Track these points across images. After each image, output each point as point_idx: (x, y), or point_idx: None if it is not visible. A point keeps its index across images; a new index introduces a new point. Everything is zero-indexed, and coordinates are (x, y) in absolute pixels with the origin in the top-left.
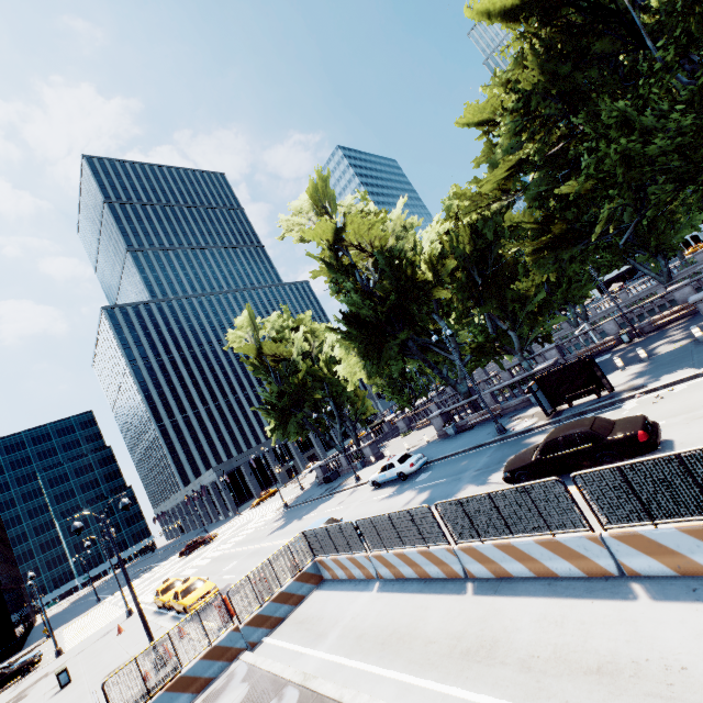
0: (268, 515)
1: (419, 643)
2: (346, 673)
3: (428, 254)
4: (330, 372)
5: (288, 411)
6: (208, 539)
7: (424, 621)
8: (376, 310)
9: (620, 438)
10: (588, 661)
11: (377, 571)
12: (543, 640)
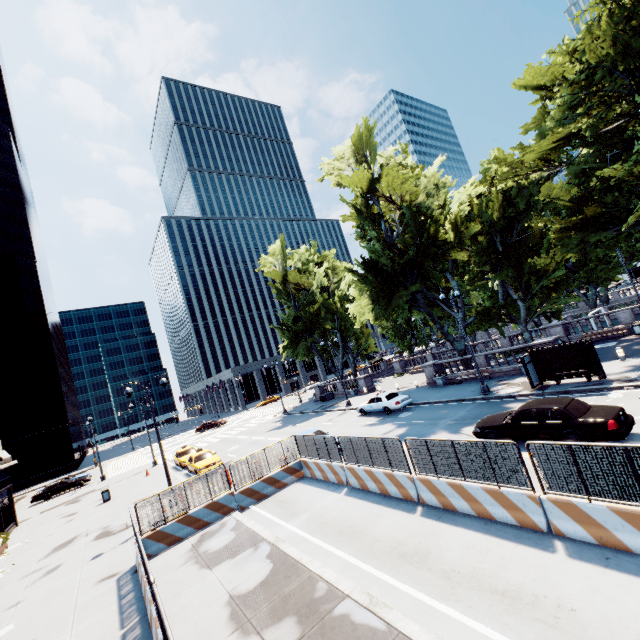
0: (269, 416)
1: (368, 538)
2: (308, 545)
3: (455, 214)
4: (342, 308)
5: (300, 334)
6: (219, 424)
7: (376, 524)
8: (393, 260)
9: (589, 422)
10: (497, 585)
11: (347, 480)
12: (466, 562)
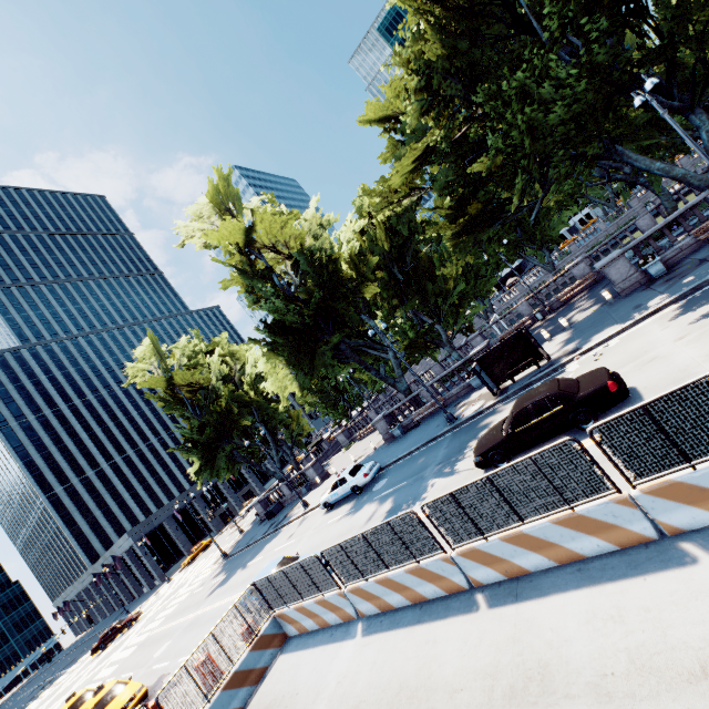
0: (204, 572)
1: (440, 696)
2: None
3: (348, 253)
4: (257, 395)
5: (213, 446)
6: (129, 622)
7: (437, 661)
8: (302, 314)
9: (591, 393)
10: (683, 663)
11: (356, 609)
12: (608, 648)
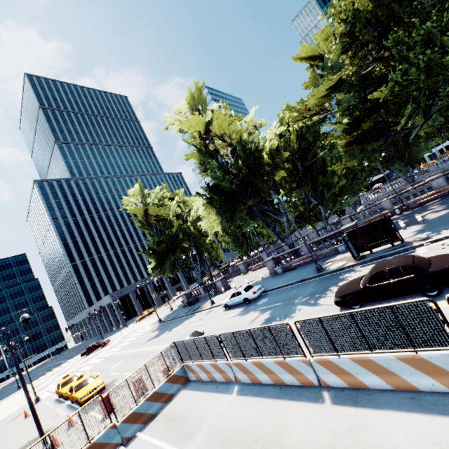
0: (147, 327)
1: None
2: None
3: (268, 148)
4: (195, 230)
5: (164, 255)
6: (103, 344)
7: (287, 429)
8: (232, 182)
9: (441, 270)
10: None
11: (236, 376)
12: None
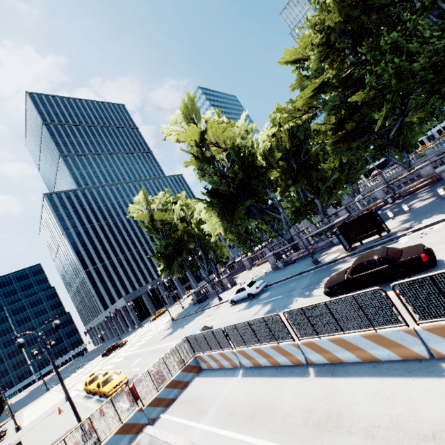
0: (161, 326)
1: (278, 416)
2: (224, 442)
3: (262, 149)
4: (199, 231)
5: (172, 257)
6: (121, 344)
7: (280, 398)
8: (229, 186)
9: (408, 260)
10: (422, 429)
11: (240, 362)
12: (379, 412)
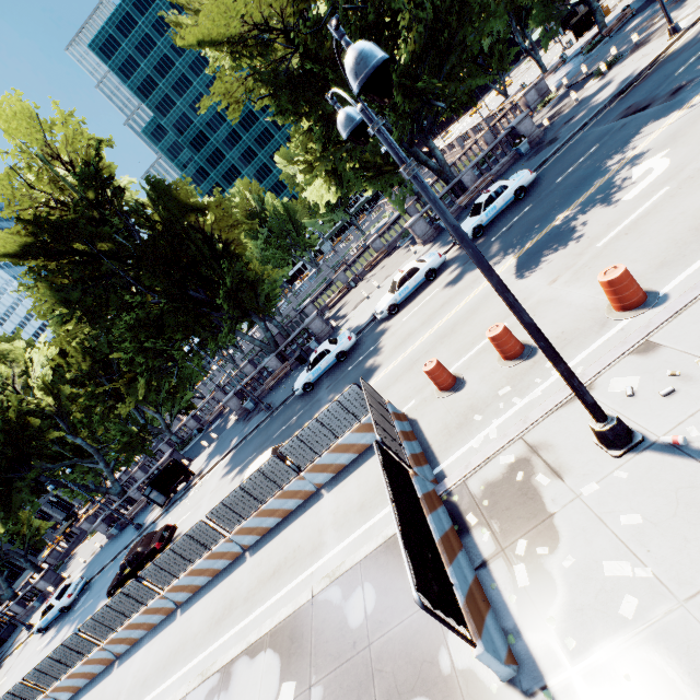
0: None
1: None
2: None
3: (42, 380)
4: None
5: None
6: None
7: None
8: None
9: (150, 551)
10: None
11: None
12: None
